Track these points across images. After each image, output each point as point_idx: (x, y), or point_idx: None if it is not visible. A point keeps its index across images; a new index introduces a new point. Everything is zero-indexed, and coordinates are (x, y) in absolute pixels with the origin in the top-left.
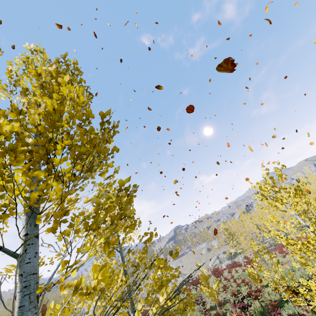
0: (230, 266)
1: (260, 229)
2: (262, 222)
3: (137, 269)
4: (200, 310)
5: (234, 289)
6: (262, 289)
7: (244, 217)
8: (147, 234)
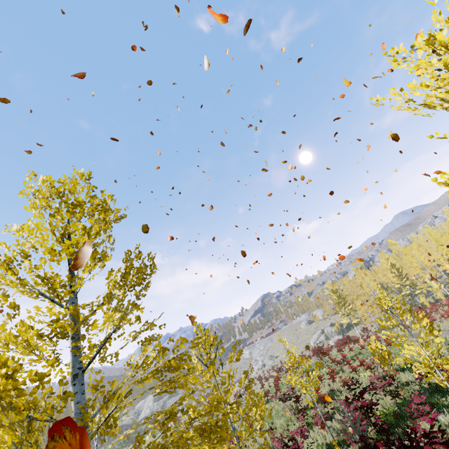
0: (341, 342)
1: (387, 289)
2: (390, 279)
3: (102, 345)
4: (291, 409)
5: (348, 375)
6: (396, 374)
7: (362, 273)
8: (137, 271)
